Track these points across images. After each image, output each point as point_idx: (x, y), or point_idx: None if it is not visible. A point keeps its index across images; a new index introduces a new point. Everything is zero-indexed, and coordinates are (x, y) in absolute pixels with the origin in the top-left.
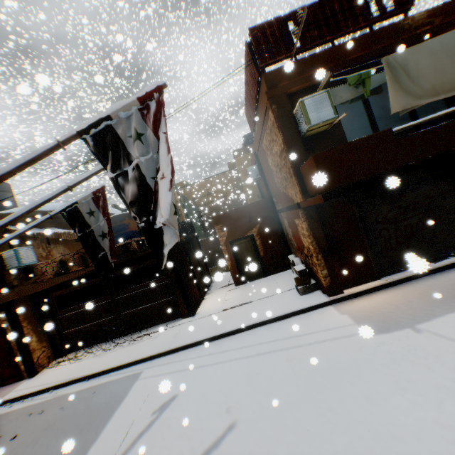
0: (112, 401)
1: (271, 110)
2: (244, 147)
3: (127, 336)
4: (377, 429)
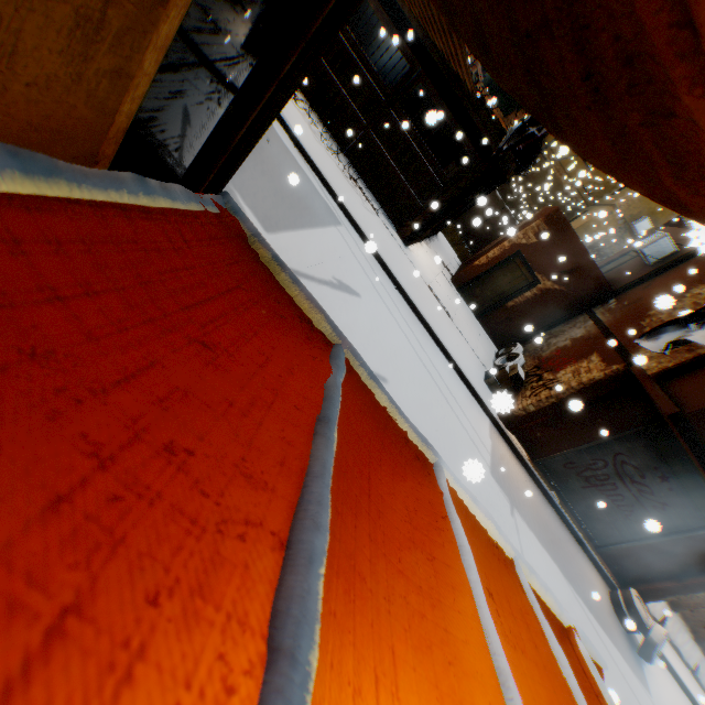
0: (312, 213)
1: None
2: None
3: (344, 158)
4: None
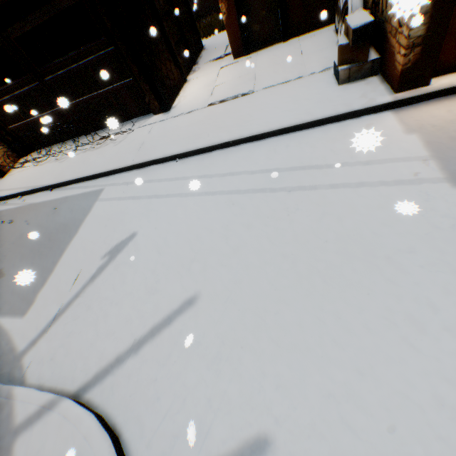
0: (71, 225)
1: None
2: None
3: (90, 136)
4: (412, 382)
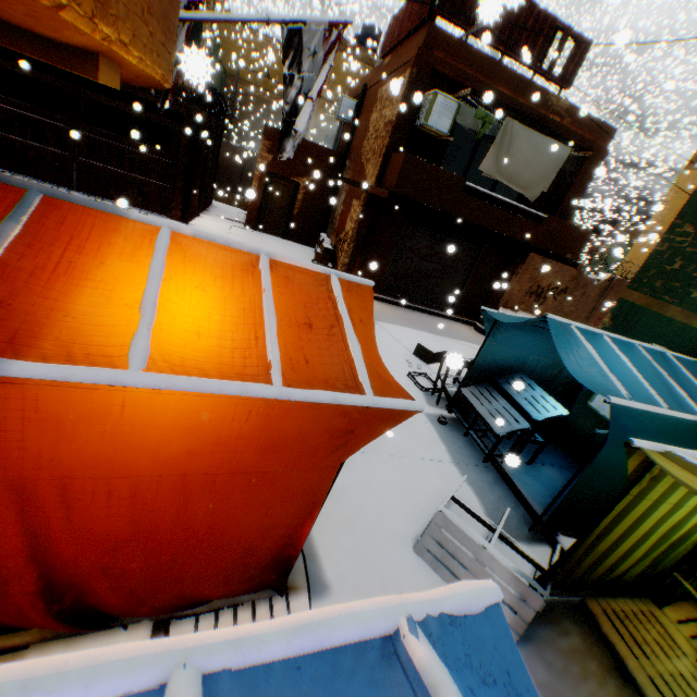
0: None
1: (410, 72)
2: (357, 47)
3: (80, 193)
4: None
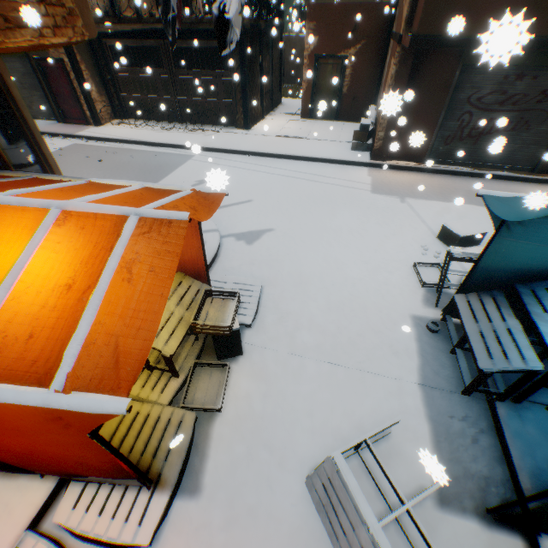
0: (171, 165)
1: None
2: None
3: (182, 124)
4: (326, 225)
